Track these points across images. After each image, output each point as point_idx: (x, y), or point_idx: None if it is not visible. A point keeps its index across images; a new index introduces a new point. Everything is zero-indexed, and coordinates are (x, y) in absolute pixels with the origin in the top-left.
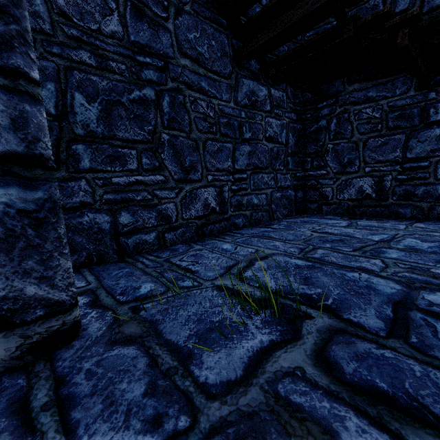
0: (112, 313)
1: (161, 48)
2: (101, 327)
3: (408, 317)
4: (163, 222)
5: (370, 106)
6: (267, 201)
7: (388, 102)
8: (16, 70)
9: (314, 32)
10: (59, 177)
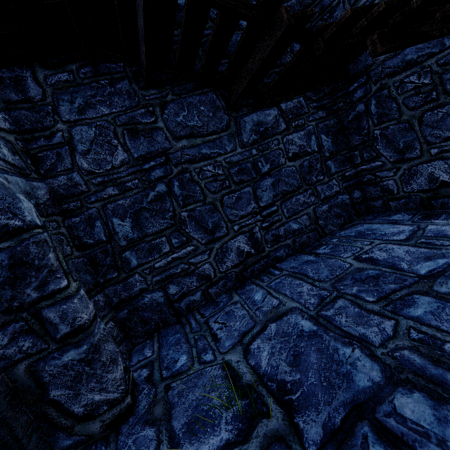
0: (155, 390)
1: (159, 147)
2: (145, 405)
3: (351, 430)
4: (204, 281)
5: (413, 72)
6: (311, 220)
7: (437, 59)
8: (53, 292)
9: (318, 8)
10: (121, 279)
